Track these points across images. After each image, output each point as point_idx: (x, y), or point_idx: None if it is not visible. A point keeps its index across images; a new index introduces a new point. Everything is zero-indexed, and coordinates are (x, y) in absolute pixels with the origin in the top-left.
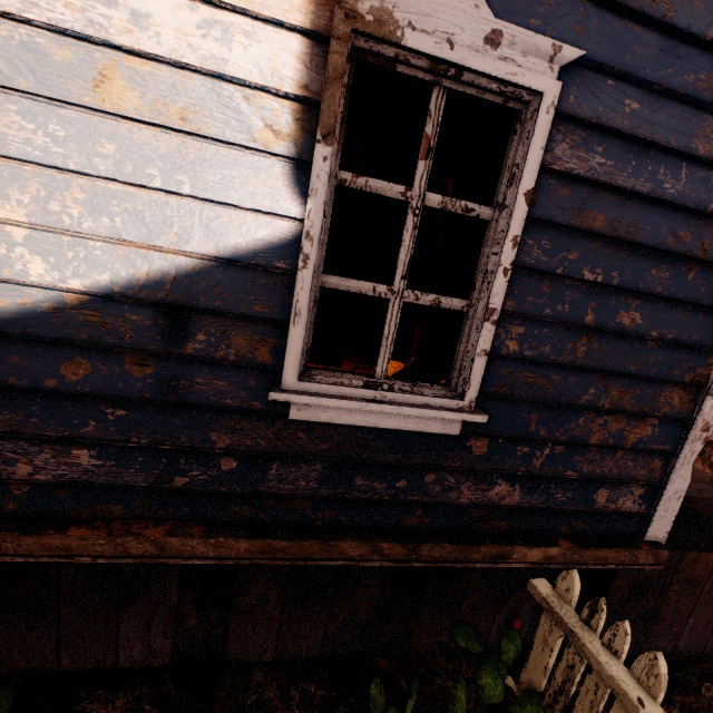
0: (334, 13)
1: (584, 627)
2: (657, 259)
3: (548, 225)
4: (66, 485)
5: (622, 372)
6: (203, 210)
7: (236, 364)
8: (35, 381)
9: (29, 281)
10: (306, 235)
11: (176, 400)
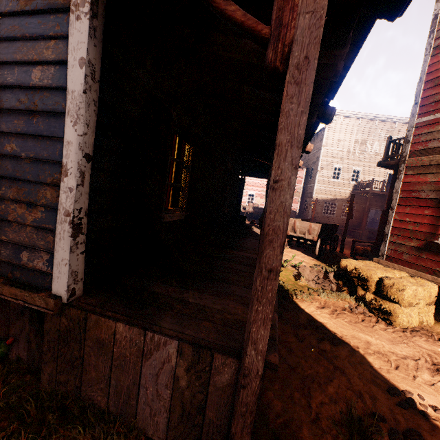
0: None
1: None
2: (18, 115)
3: None
4: None
5: (14, 177)
6: None
7: None
8: None
9: None
10: None
11: None
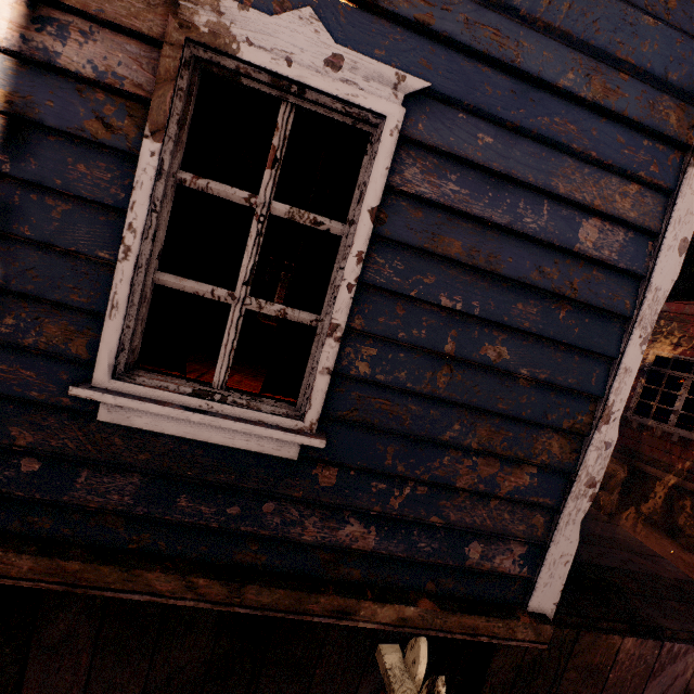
0: (168, 22)
1: None
2: (524, 293)
3: (401, 246)
4: None
5: (490, 410)
6: (24, 191)
7: (47, 354)
8: None
9: None
10: (129, 227)
11: None
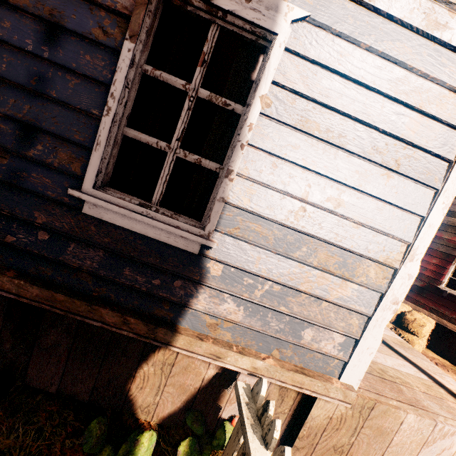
0: None
1: (255, 422)
2: (361, 163)
3: (279, 123)
4: None
5: (328, 240)
6: (55, 70)
7: (58, 170)
8: None
9: None
10: (111, 95)
11: (17, 184)
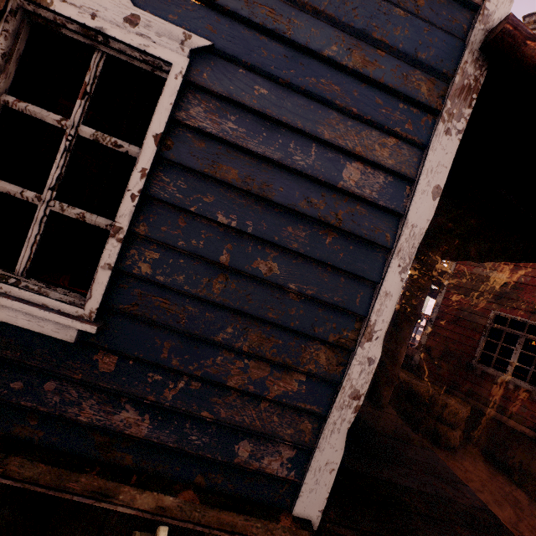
0: None
1: None
2: (294, 218)
3: (185, 169)
4: None
5: (260, 317)
6: None
7: None
8: None
9: None
10: None
11: None
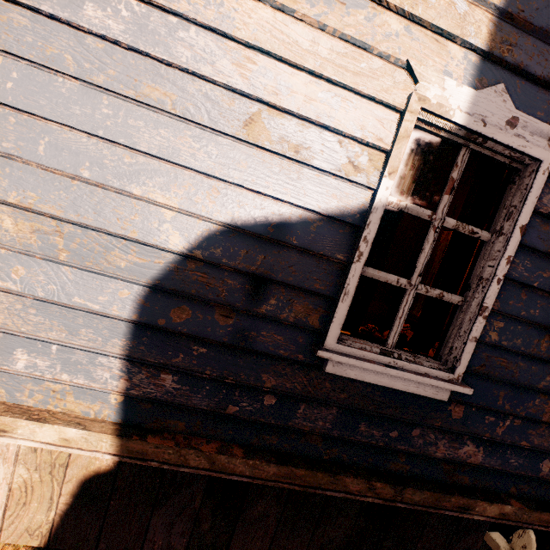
0: (411, 96)
1: None
2: None
3: (531, 250)
4: (150, 400)
5: None
6: (294, 212)
7: (293, 325)
8: (150, 319)
9: (167, 247)
10: (364, 238)
11: (245, 346)
